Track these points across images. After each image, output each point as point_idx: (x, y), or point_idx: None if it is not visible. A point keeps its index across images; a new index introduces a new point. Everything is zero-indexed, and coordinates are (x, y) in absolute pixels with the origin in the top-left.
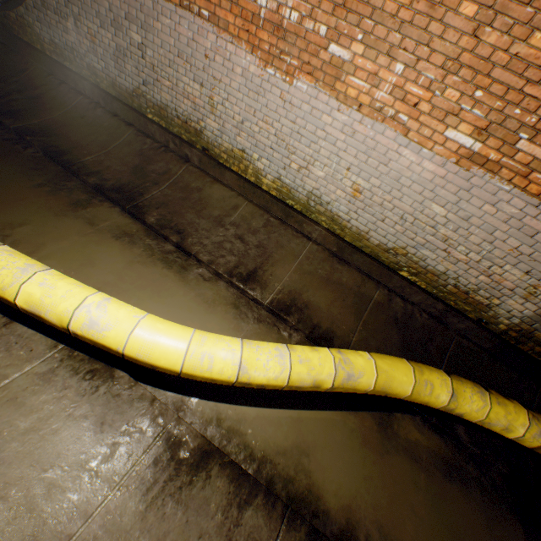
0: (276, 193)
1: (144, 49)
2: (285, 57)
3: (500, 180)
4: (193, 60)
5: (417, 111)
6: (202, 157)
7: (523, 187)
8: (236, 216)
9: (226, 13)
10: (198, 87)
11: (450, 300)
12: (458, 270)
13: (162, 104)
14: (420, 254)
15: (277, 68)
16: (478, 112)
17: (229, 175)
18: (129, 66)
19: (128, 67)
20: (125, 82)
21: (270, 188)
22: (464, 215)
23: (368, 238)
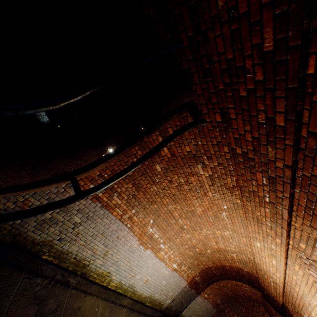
0: (115, 287)
1: (78, 225)
2: (148, 244)
3: (177, 273)
4: (110, 236)
5: (170, 260)
6: (82, 280)
7: (179, 274)
8: (99, 315)
9: (137, 228)
10: (103, 246)
11: (155, 306)
12: (161, 296)
13: (67, 251)
14: (154, 295)
15: (144, 246)
16: (179, 260)
17: (95, 286)
18: (54, 228)
19: (51, 228)
20: (37, 235)
21: (113, 285)
22: (168, 282)
23: (142, 295)
